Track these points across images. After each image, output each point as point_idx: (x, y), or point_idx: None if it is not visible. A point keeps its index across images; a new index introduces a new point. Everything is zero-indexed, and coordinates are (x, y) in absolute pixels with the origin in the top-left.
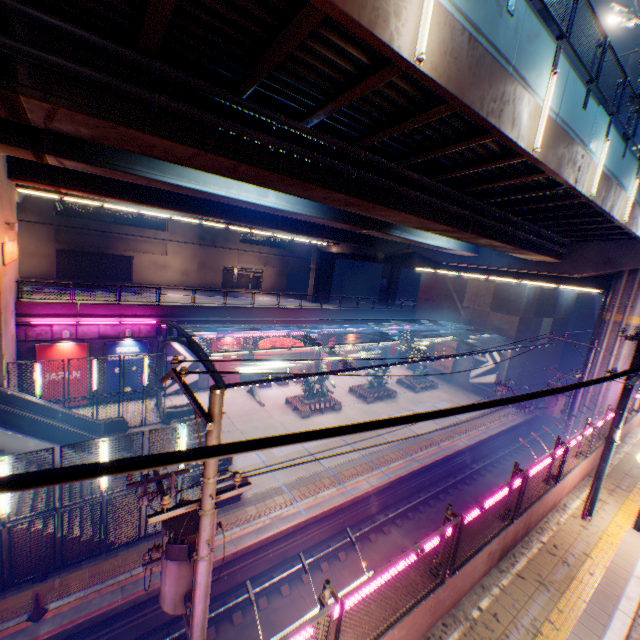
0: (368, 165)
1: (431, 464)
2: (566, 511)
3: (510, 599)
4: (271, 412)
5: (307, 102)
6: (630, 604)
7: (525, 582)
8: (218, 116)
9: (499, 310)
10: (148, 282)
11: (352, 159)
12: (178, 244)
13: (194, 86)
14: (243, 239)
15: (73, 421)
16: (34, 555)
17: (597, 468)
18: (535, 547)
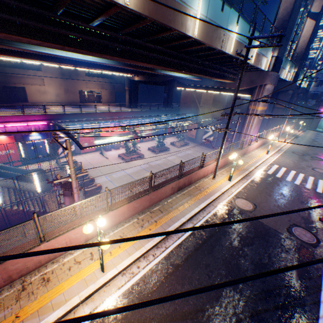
0: (128, 42)
1: None
2: (208, 178)
3: (178, 199)
4: (112, 161)
5: (90, 15)
6: (214, 197)
7: (184, 195)
8: (49, 24)
9: (215, 107)
10: (37, 102)
11: (119, 40)
12: (50, 79)
13: (33, 11)
14: (87, 74)
15: (17, 171)
16: (17, 218)
17: (216, 162)
18: (192, 187)
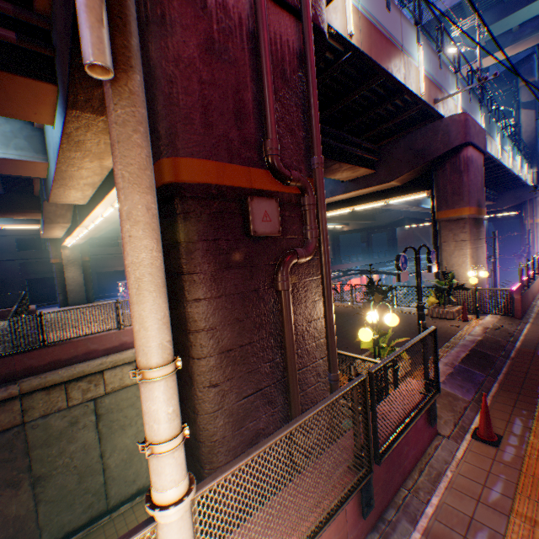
0: None
1: None
2: None
3: None
4: None
5: None
6: None
7: None
8: None
9: None
10: None
11: None
12: None
13: None
14: None
15: None
16: None
17: None
18: None
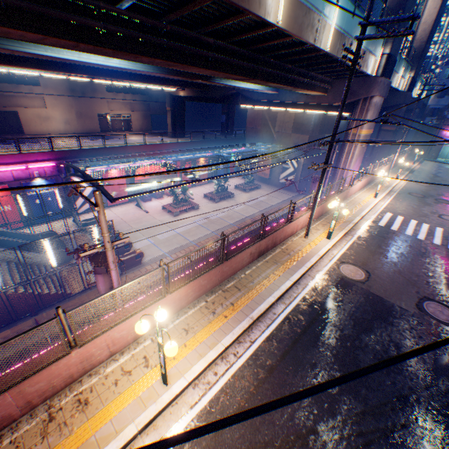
0: (176, 35)
1: (252, 231)
2: (298, 236)
3: (259, 269)
4: (154, 216)
5: None
6: (310, 264)
7: (268, 263)
8: (52, 6)
9: (297, 132)
10: (38, 133)
11: (162, 32)
12: (53, 97)
13: None
14: (108, 89)
15: (18, 237)
16: (26, 305)
17: (310, 213)
18: (277, 251)
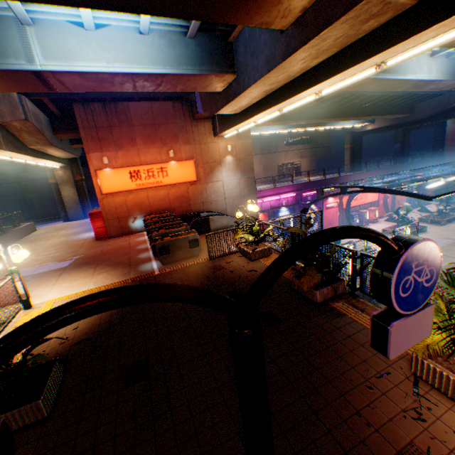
0: None
1: None
2: None
3: None
4: None
5: None
6: None
7: None
8: None
9: None
10: None
11: None
12: None
13: None
14: (284, 144)
15: None
16: None
17: None
18: None
